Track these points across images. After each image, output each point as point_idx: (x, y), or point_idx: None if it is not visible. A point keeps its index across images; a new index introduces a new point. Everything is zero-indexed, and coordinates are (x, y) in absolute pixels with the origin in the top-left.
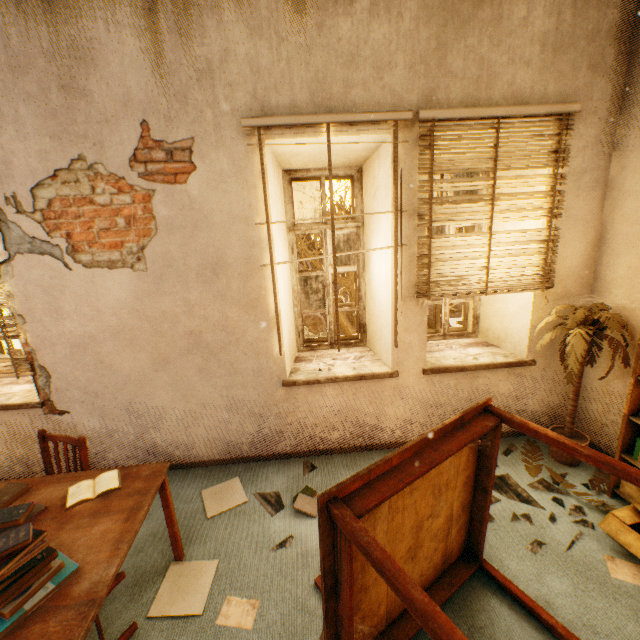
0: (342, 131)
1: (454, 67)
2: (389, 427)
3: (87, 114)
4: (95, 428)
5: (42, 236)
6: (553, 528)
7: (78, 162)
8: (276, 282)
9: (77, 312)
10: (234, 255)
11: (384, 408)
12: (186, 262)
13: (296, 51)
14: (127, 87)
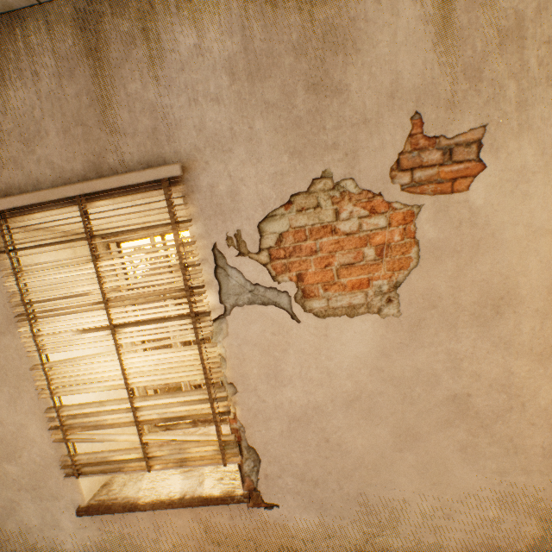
0: None
1: None
2: None
3: (339, 116)
4: (309, 526)
5: (266, 281)
6: None
7: (321, 181)
8: None
9: (300, 376)
10: (529, 284)
11: None
12: (456, 299)
13: None
14: (396, 71)
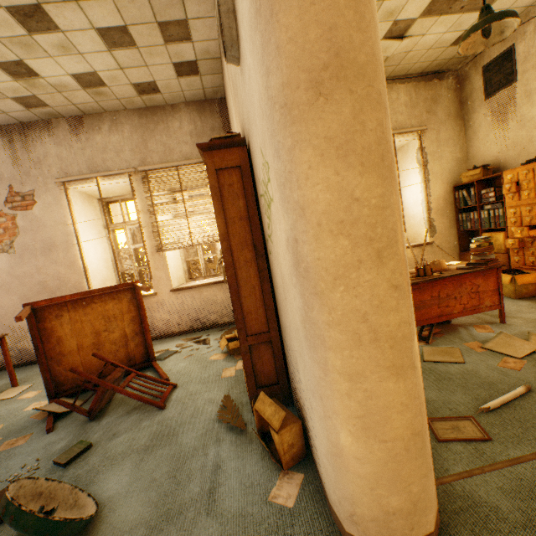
0: (104, 179)
1: (153, 148)
2: (159, 325)
3: None
4: None
5: None
6: (205, 350)
7: None
8: (83, 252)
9: None
10: (60, 240)
11: (154, 314)
12: (35, 246)
13: (78, 150)
14: (2, 172)
